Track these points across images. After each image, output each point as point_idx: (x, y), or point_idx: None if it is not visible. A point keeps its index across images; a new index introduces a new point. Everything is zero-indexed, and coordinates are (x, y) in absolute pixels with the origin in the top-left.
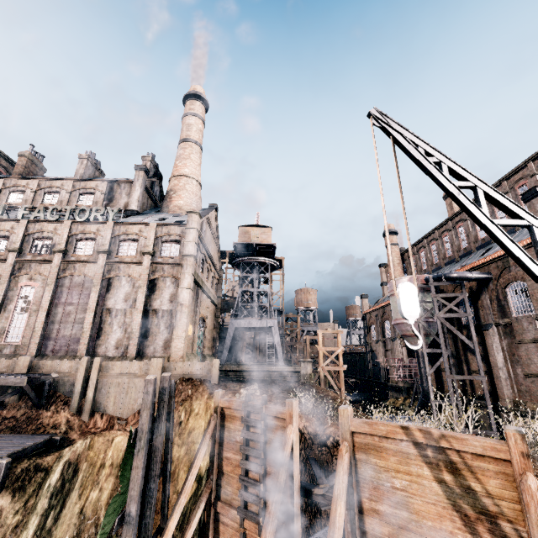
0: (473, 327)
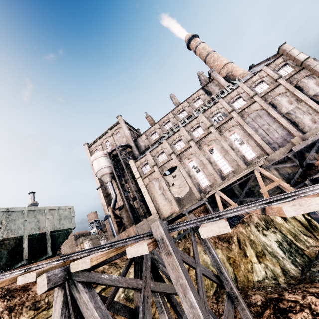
0: None
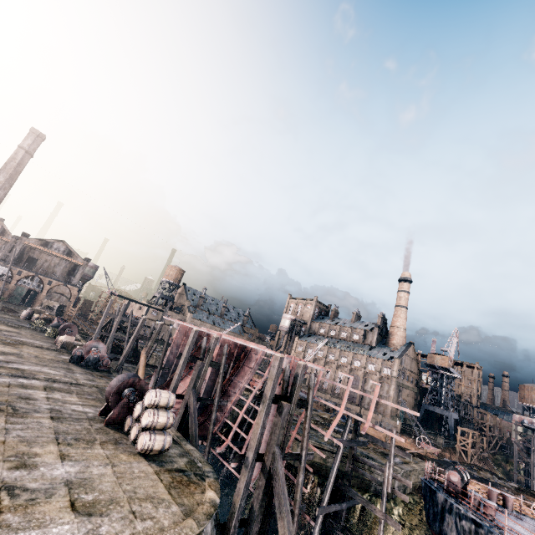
0: (532, 454)
